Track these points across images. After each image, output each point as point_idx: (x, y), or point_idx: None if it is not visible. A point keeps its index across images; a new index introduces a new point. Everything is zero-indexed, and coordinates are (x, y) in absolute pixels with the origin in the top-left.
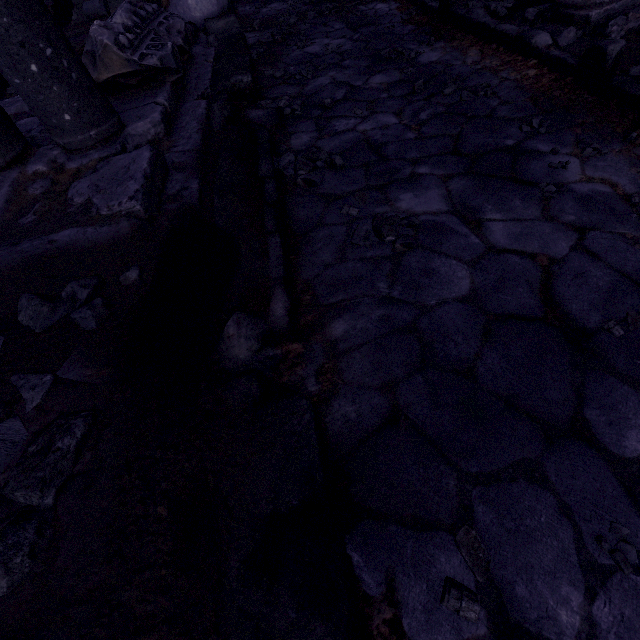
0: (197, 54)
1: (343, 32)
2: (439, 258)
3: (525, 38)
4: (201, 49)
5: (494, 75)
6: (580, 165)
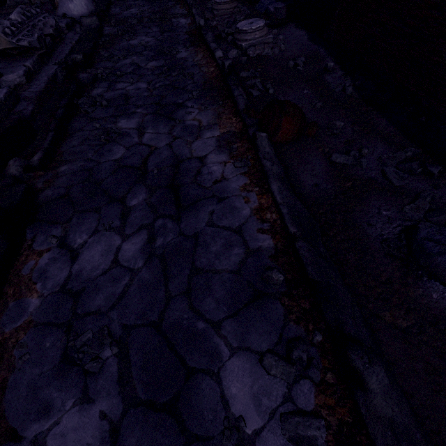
0: (67, 38)
1: (155, 34)
2: (118, 145)
3: (214, 52)
4: (71, 35)
5: (199, 68)
6: (197, 113)
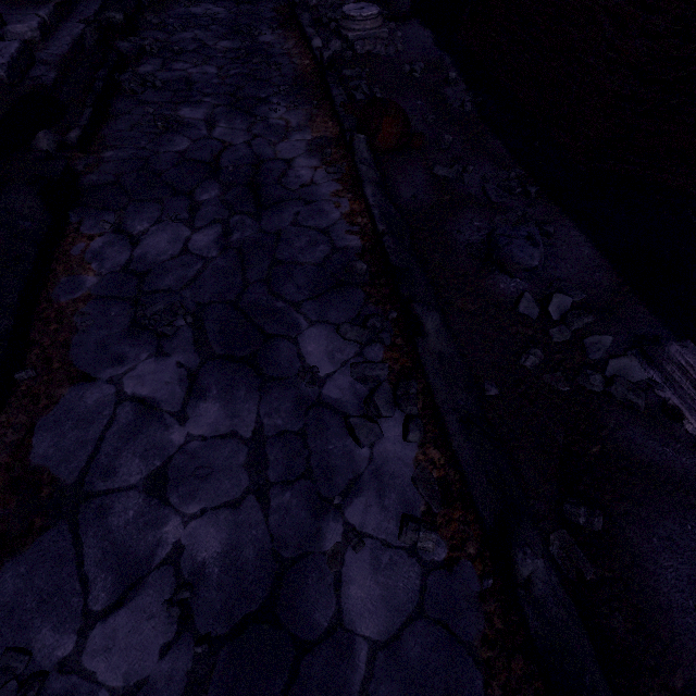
0: None
1: (228, 4)
2: (181, 137)
3: (311, 40)
4: None
5: (289, 59)
6: (285, 112)
